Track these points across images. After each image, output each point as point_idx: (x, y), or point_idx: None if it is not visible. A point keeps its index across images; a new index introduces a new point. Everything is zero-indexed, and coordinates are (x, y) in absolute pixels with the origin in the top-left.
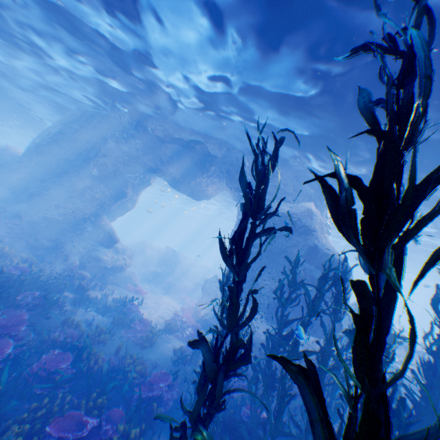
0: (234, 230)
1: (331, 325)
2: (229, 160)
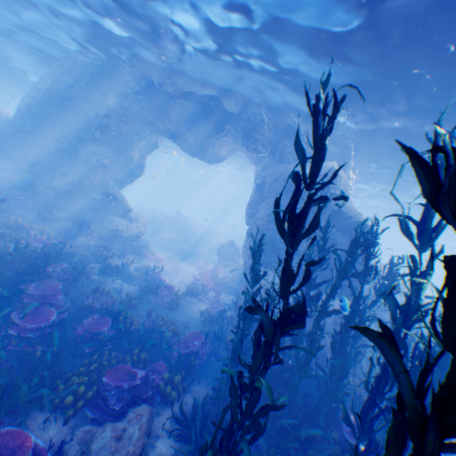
0: (251, 195)
1: (359, 286)
2: (246, 117)
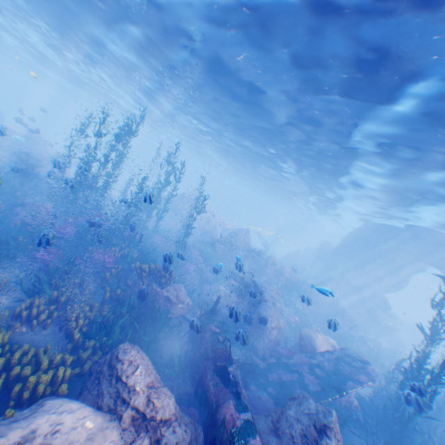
0: None
1: None
2: None
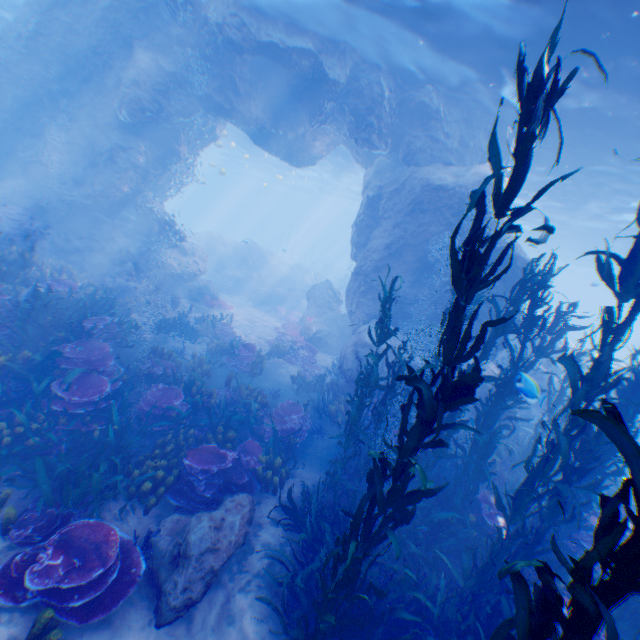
0: (359, 215)
1: (520, 346)
2: (357, 89)
